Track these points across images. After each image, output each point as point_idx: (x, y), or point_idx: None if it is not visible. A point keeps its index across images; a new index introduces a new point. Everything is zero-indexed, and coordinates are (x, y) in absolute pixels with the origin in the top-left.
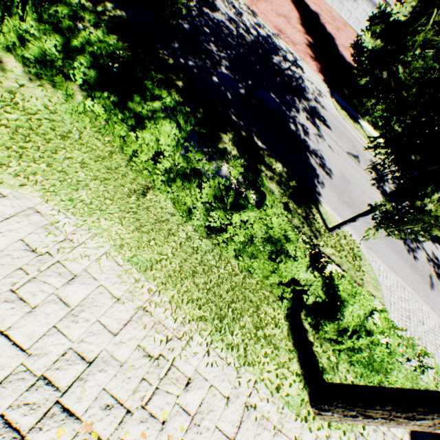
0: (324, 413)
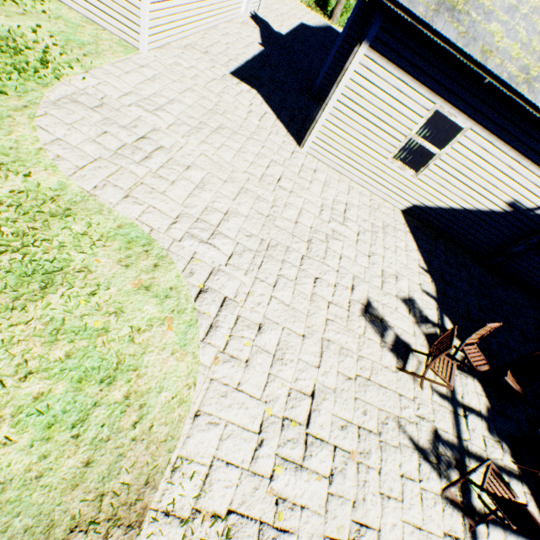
0: (332, 18)
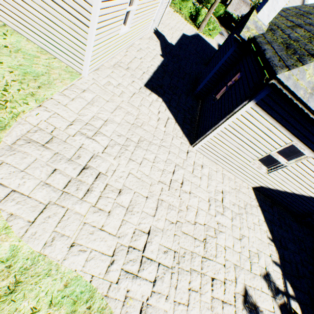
0: (199, 28)
